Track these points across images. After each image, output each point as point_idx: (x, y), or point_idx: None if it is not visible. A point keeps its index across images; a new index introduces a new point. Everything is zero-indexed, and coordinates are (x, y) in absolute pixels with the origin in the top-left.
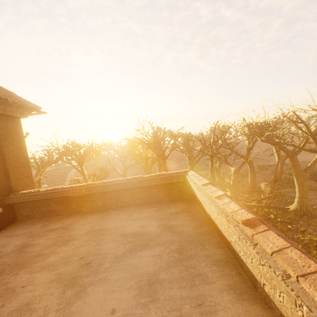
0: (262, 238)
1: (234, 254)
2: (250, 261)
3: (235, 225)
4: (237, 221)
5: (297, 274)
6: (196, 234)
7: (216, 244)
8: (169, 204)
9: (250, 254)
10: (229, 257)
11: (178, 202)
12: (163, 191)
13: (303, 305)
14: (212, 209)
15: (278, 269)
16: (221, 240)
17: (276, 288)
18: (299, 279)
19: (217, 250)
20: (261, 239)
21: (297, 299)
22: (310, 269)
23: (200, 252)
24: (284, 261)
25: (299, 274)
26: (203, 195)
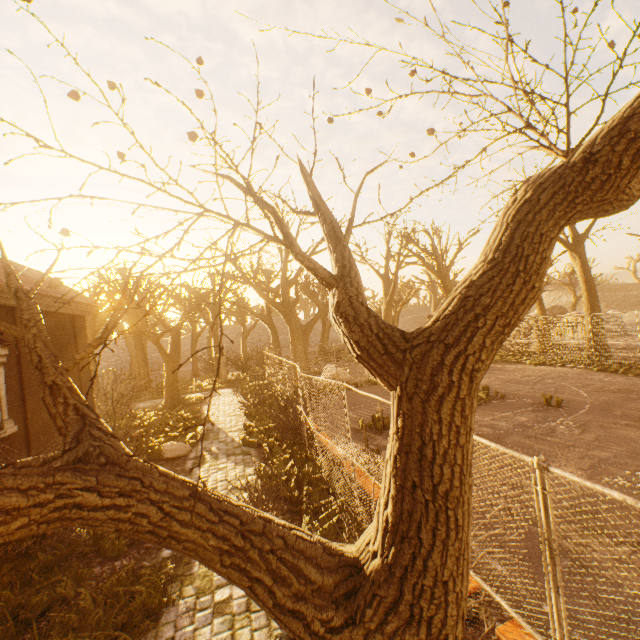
0: None
1: None
2: None
3: None
4: None
5: None
6: None
7: None
8: None
9: None
10: None
11: None
12: None
13: None
14: None
15: None
16: None
17: None
18: None
19: None
20: None
21: None
22: None
23: None
24: None
25: None
26: None
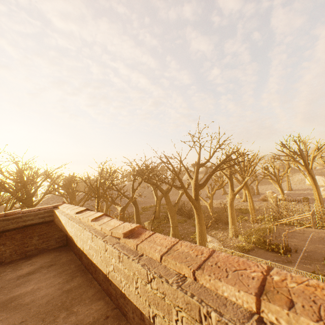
0: (148, 244)
1: (117, 301)
2: (135, 288)
3: (114, 242)
4: (119, 238)
5: (194, 268)
6: (62, 294)
7: (93, 297)
8: (19, 263)
9: (134, 274)
10: (110, 309)
11: (38, 256)
12: (11, 243)
13: (211, 312)
14: (86, 237)
15: (171, 275)
16: (100, 289)
17: (171, 309)
18: (197, 273)
19: (92, 307)
20: (148, 246)
21: (202, 306)
22: (204, 255)
23: (63, 323)
24: (176, 260)
25: (195, 268)
26: (75, 223)
